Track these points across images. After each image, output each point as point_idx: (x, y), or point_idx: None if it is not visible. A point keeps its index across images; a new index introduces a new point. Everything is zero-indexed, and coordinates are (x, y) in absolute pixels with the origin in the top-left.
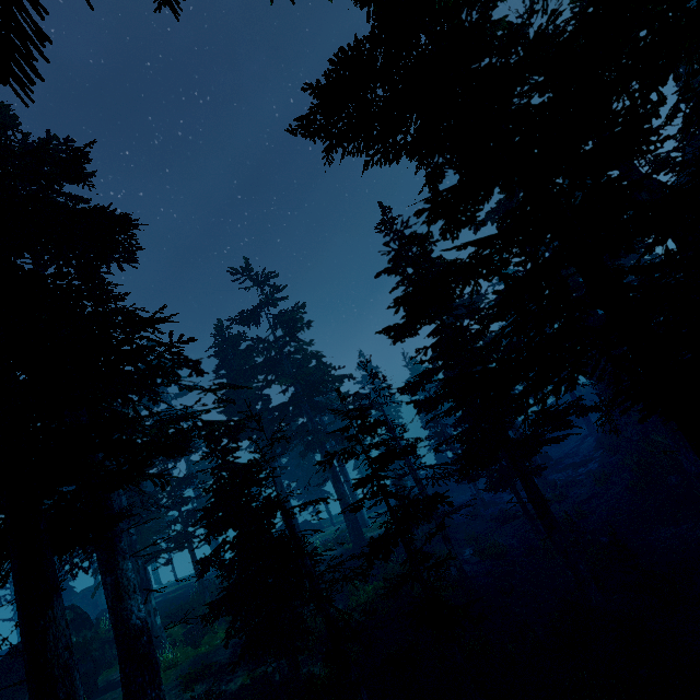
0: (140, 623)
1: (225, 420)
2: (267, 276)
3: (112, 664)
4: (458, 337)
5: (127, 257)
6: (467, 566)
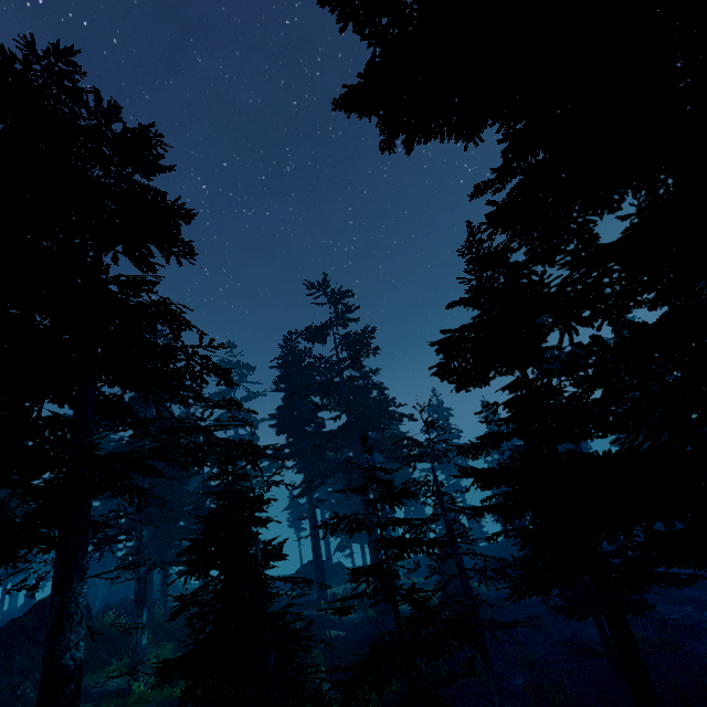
0: (73, 666)
1: (241, 442)
2: (342, 294)
3: (97, 668)
4: (543, 398)
5: (184, 252)
6: (513, 702)
